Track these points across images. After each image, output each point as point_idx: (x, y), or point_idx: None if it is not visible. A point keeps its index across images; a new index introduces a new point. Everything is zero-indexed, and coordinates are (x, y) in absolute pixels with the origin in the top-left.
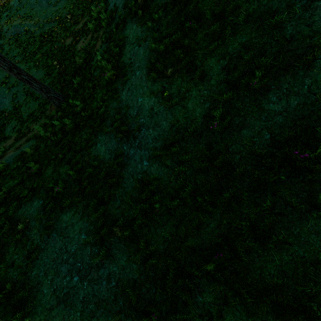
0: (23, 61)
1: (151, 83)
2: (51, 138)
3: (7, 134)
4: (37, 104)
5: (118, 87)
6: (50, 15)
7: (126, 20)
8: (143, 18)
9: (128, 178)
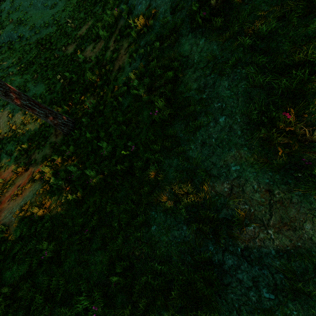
0: (18, 73)
1: (258, 142)
2: (66, 189)
3: (3, 161)
4: (38, 126)
5: (178, 134)
6: (47, 19)
7: (178, 30)
8: (221, 29)
9: (230, 314)
